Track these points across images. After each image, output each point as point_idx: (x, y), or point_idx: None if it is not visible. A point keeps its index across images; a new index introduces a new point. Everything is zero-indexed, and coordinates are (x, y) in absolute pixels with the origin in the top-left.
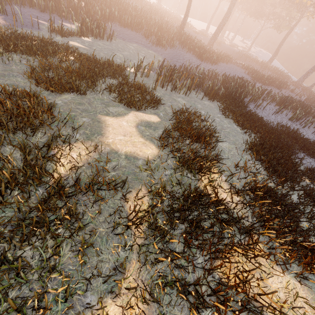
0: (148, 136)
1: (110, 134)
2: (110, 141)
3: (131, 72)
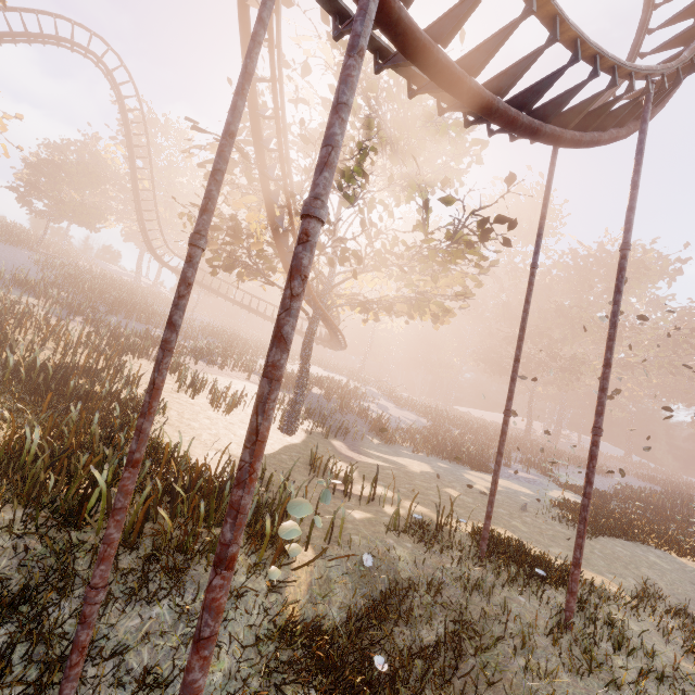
0: None
1: None
2: None
3: None
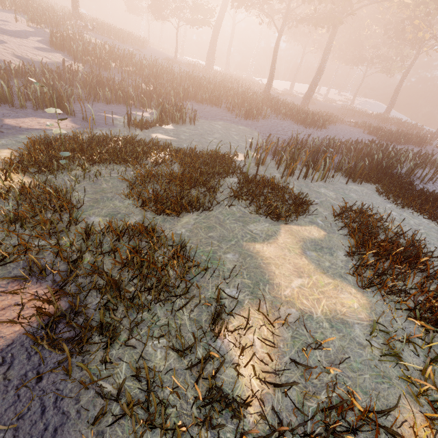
0: (331, 268)
1: (280, 278)
2: (286, 292)
3: (240, 160)
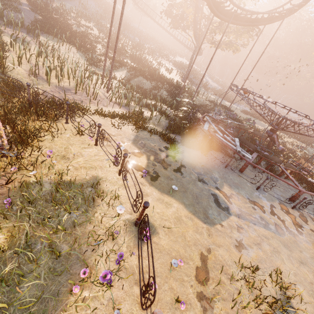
0: None
1: None
2: None
3: None
